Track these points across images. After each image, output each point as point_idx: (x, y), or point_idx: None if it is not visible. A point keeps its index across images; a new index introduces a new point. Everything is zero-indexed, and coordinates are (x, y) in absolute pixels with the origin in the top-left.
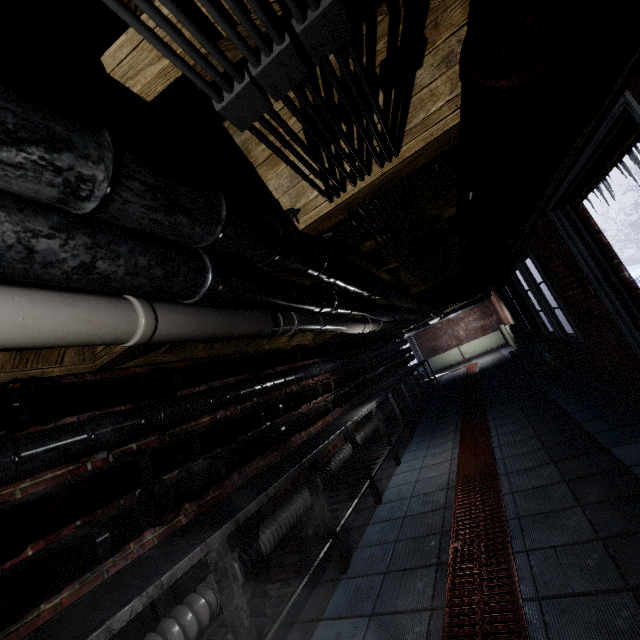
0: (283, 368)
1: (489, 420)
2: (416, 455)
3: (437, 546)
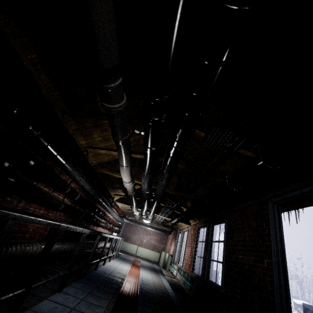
0: None
1: (139, 303)
2: (77, 293)
3: None
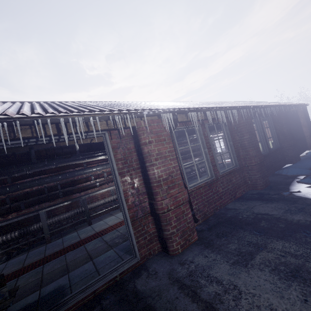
0: (80, 168)
1: None
2: None
3: (55, 250)
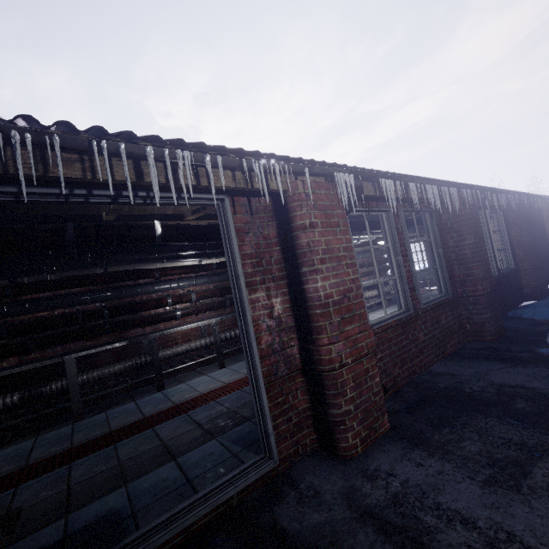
0: (147, 280)
1: None
2: (238, 366)
3: (93, 435)
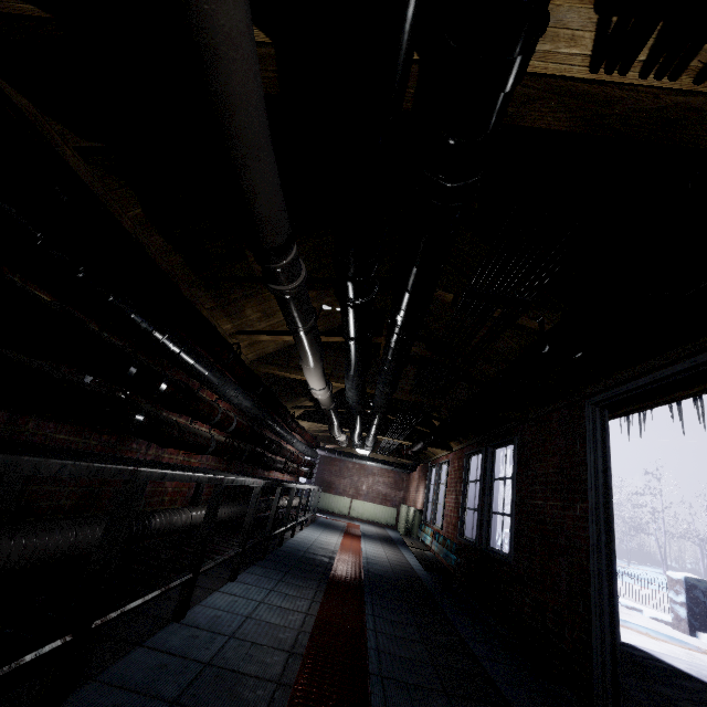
0: None
1: (366, 591)
2: (261, 582)
3: None
